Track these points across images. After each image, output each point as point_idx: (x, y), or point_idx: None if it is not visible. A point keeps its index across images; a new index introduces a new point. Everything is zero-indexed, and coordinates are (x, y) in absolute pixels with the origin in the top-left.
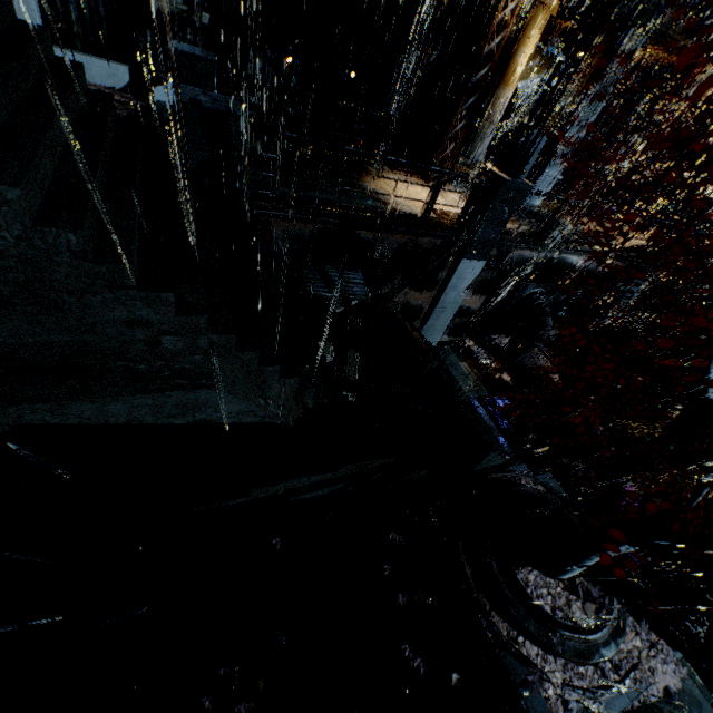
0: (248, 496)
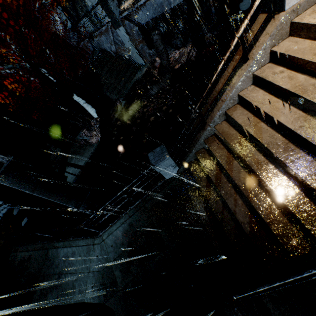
0: None
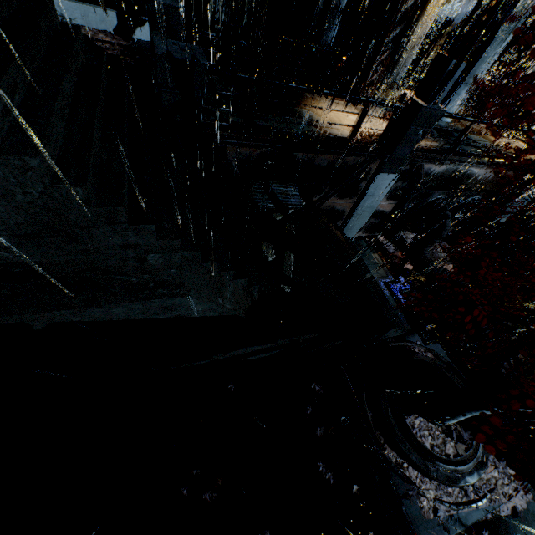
0: (211, 359)
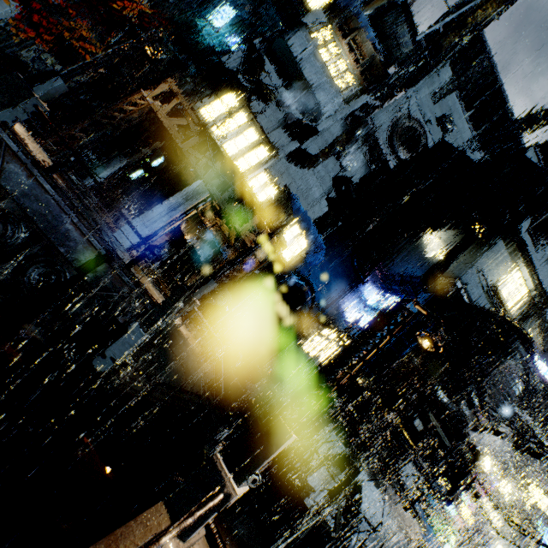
0: None
